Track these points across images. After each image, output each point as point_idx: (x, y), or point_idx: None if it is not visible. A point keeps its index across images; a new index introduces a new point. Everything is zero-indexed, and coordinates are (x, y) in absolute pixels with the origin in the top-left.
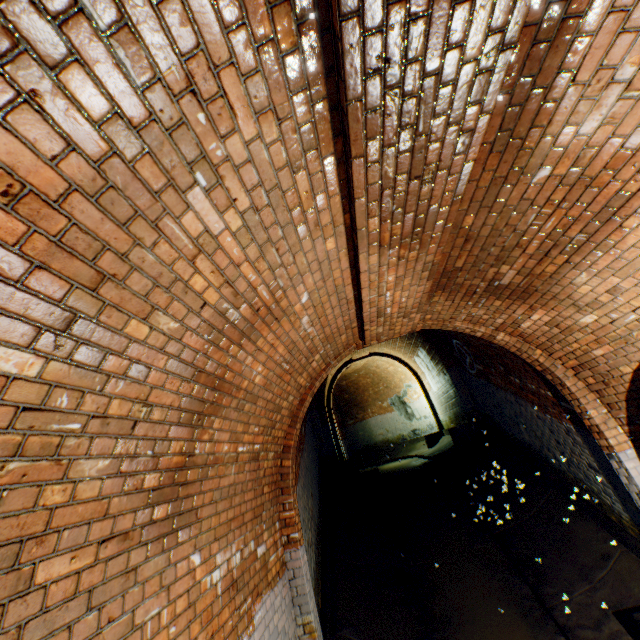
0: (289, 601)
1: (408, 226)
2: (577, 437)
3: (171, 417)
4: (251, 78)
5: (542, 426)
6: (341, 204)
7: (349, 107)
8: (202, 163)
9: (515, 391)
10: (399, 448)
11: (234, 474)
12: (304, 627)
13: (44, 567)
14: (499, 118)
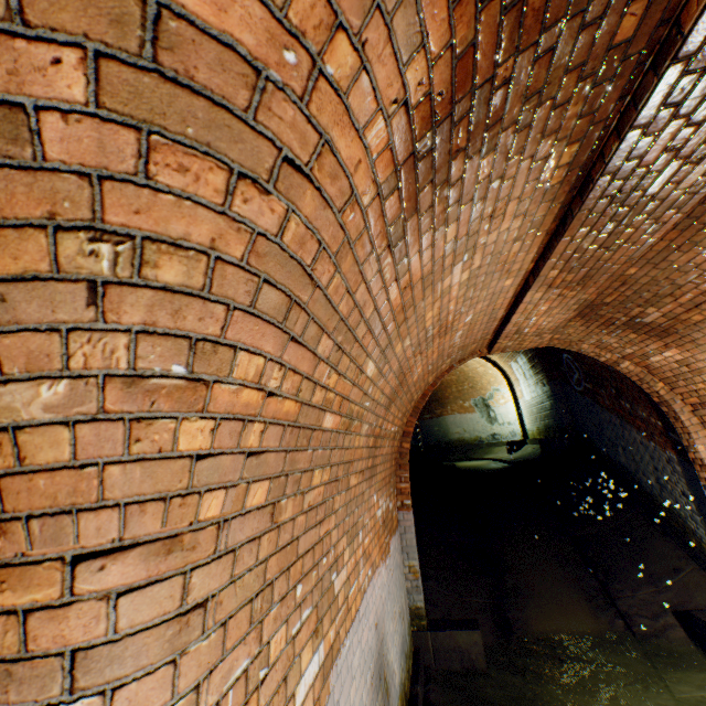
0: (400, 548)
1: (579, 276)
2: (677, 467)
3: (384, 402)
4: (523, 202)
5: (643, 452)
6: (532, 257)
7: (578, 213)
8: (471, 249)
9: (622, 415)
10: (474, 449)
11: (387, 447)
12: (409, 568)
13: (351, 478)
14: (689, 210)
